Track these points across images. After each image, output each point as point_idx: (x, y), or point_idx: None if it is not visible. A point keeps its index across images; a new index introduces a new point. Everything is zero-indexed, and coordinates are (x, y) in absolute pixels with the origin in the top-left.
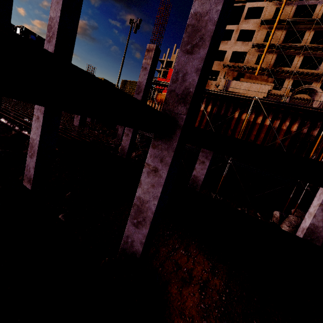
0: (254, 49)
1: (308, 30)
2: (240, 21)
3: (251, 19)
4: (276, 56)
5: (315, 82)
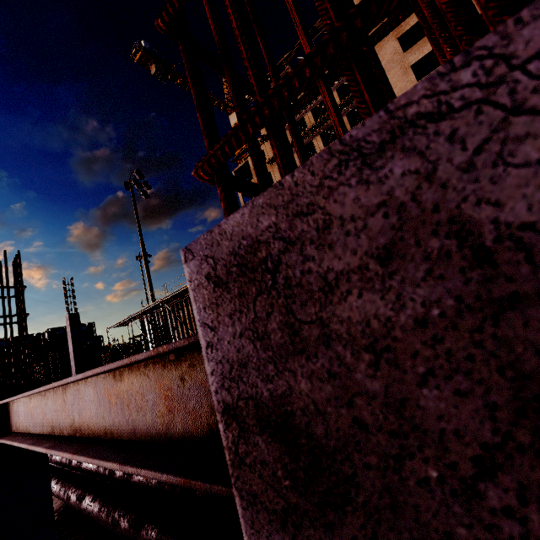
0: None
1: (313, 138)
2: (253, 175)
3: None
4: None
5: None
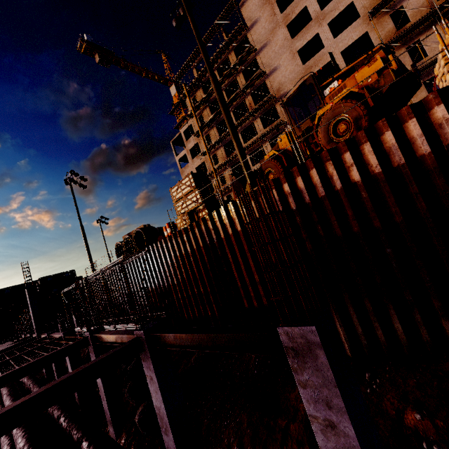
0: (206, 155)
1: None
2: (185, 145)
3: (190, 138)
4: (223, 148)
5: (263, 144)
